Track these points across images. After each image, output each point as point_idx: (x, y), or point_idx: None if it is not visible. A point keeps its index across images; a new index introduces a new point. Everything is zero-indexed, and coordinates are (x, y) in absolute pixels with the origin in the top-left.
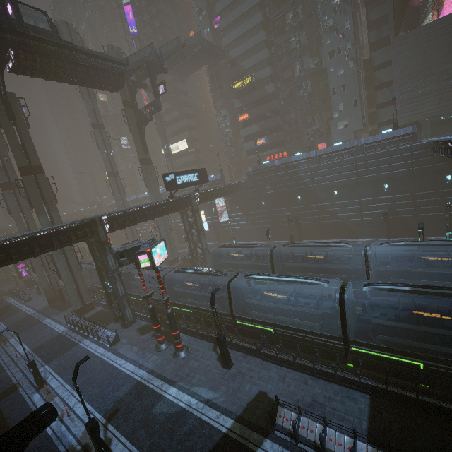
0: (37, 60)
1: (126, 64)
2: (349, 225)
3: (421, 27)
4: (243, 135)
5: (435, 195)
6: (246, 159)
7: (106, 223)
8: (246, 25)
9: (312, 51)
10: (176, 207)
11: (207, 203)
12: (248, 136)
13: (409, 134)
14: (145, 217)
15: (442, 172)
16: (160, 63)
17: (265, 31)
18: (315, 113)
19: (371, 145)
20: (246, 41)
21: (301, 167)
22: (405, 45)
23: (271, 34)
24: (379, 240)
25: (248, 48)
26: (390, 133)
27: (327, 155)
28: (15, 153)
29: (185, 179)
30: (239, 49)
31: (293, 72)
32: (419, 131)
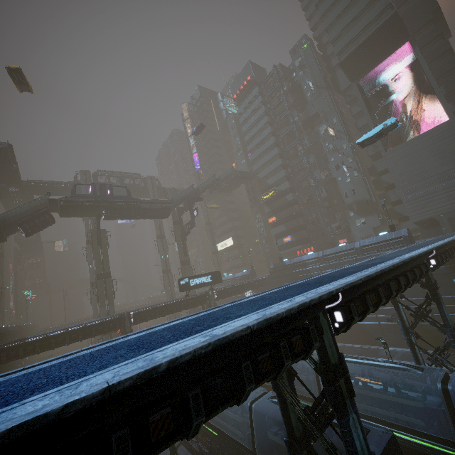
0: (117, 212)
1: (171, 202)
2: (369, 329)
3: (406, 142)
4: (273, 233)
5: (449, 301)
6: (277, 254)
7: (132, 317)
8: (268, 156)
9: (321, 167)
10: (194, 304)
11: (240, 295)
12: (277, 234)
13: (401, 237)
14: (164, 312)
15: (447, 276)
16: (197, 195)
17: (283, 157)
18: (334, 212)
19: (369, 247)
20: (269, 166)
21: (313, 265)
22: (396, 156)
23: (287, 159)
24: (402, 350)
25: (270, 170)
26: (383, 235)
27: (331, 255)
28: (96, 265)
29: (198, 281)
30: (264, 172)
31: (309, 182)
32: (440, 226)
